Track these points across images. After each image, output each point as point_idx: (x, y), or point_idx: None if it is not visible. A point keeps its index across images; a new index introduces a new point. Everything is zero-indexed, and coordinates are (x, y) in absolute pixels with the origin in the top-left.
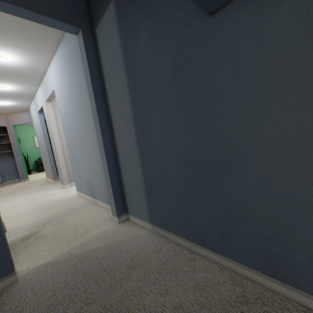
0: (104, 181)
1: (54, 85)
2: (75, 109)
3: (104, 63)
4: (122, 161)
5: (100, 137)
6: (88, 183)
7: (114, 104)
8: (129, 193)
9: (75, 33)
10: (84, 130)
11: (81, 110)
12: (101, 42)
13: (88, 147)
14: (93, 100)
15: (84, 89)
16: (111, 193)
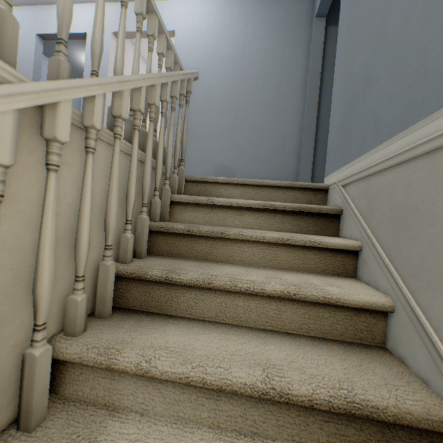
0: (272, 164)
1: (181, 26)
2: (236, 74)
3: (330, 56)
4: (322, 142)
5: (314, 112)
6: (222, 169)
7: (330, 92)
8: (322, 173)
9: (318, 15)
10: (251, 103)
11: (255, 79)
12: (332, 39)
13: (249, 123)
14: (317, 77)
15: (278, 62)
16: (309, 169)
